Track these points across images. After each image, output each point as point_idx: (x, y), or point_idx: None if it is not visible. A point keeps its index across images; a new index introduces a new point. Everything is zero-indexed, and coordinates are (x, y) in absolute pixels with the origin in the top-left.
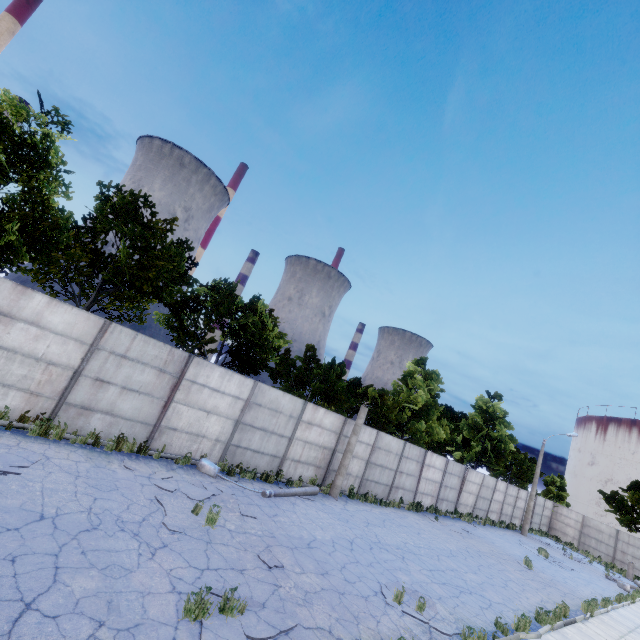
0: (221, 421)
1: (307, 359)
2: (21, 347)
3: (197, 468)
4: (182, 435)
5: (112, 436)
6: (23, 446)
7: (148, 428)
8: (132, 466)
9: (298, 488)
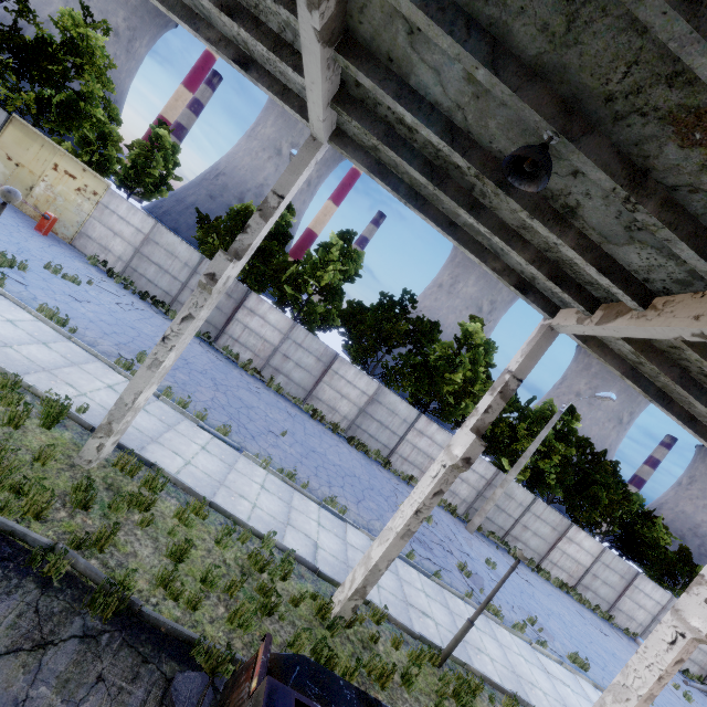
0: (645, 613)
1: (681, 559)
2: (571, 554)
3: (635, 641)
4: (623, 614)
5: (592, 604)
6: (583, 610)
7: (608, 605)
8: (619, 634)
9: (698, 684)
